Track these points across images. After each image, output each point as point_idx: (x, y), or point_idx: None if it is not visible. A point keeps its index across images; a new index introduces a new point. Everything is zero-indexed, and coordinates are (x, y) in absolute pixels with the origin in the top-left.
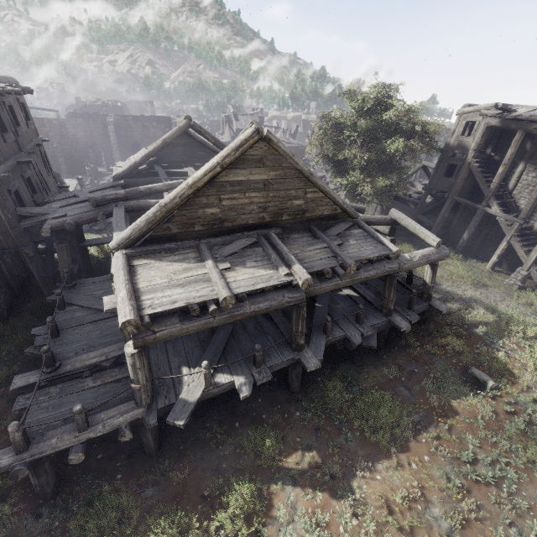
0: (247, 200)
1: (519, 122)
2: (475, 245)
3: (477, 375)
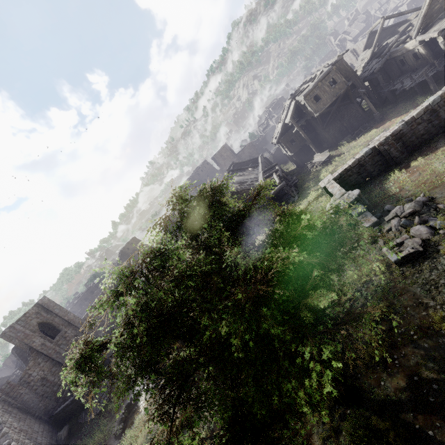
0: None
1: None
2: None
3: None
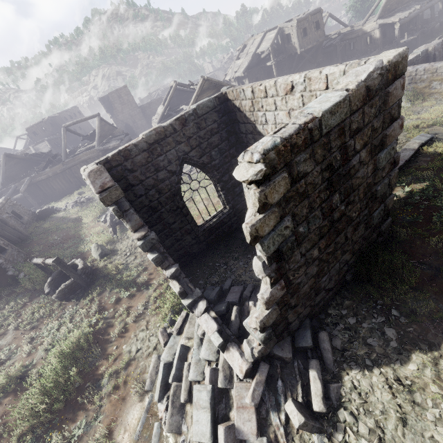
0: (393, 1)
1: None
2: None
3: None
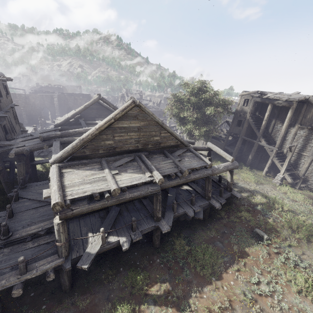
0: (129, 136)
1: (269, 100)
2: (256, 162)
3: (258, 232)
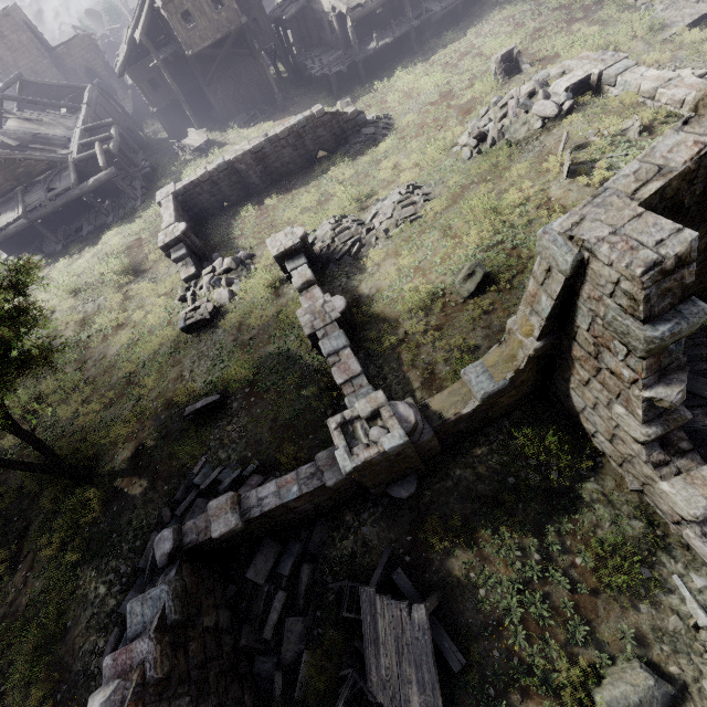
0: None
1: None
2: None
3: (499, 2)
